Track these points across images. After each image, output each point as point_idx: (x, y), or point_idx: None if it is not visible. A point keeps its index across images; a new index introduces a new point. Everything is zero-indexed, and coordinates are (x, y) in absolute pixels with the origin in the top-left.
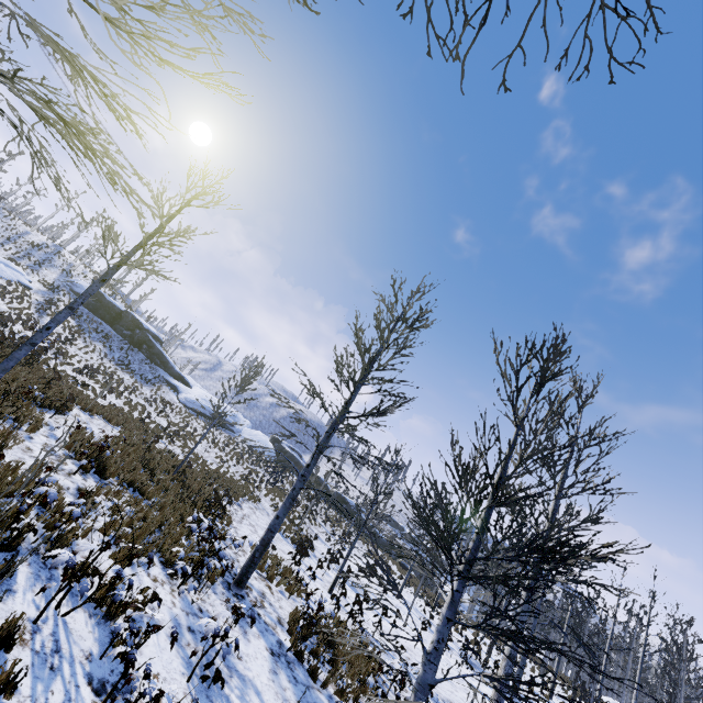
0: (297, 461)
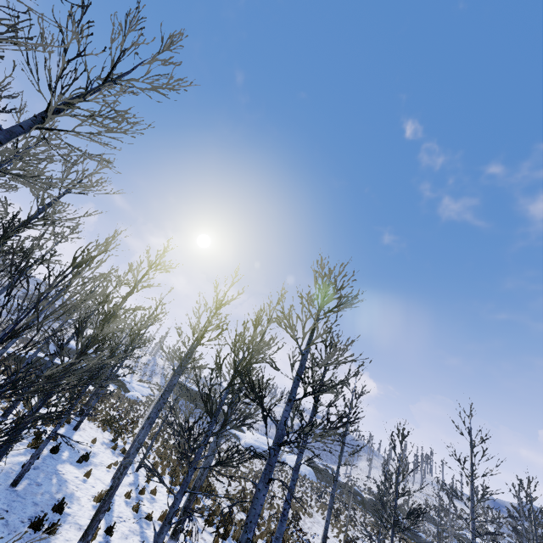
0: (331, 476)
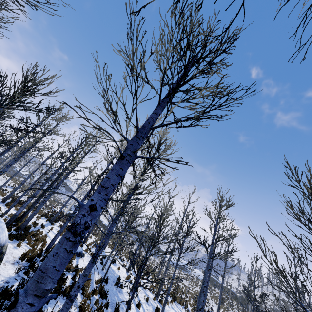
0: (216, 282)
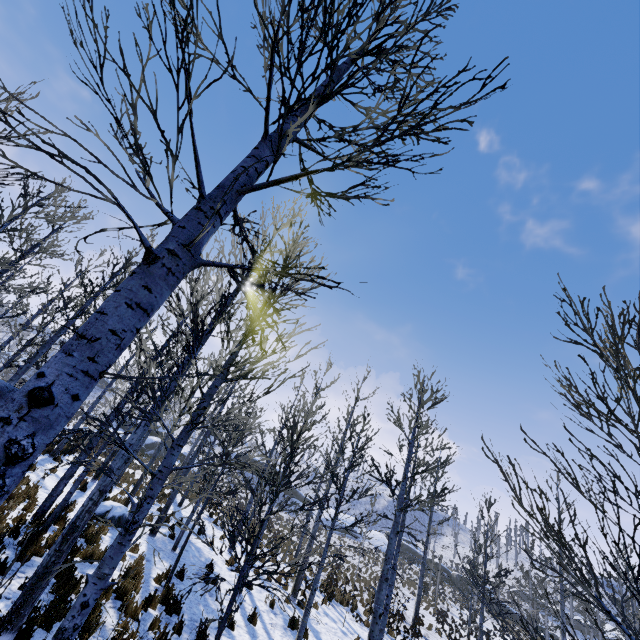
0: (414, 552)
